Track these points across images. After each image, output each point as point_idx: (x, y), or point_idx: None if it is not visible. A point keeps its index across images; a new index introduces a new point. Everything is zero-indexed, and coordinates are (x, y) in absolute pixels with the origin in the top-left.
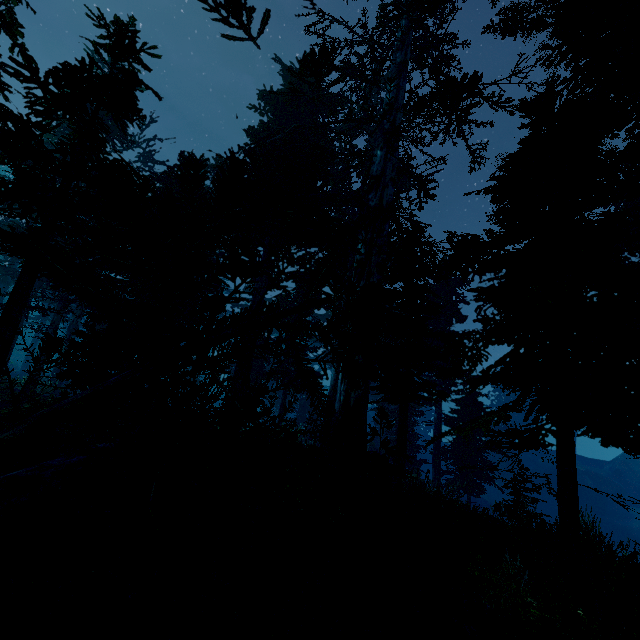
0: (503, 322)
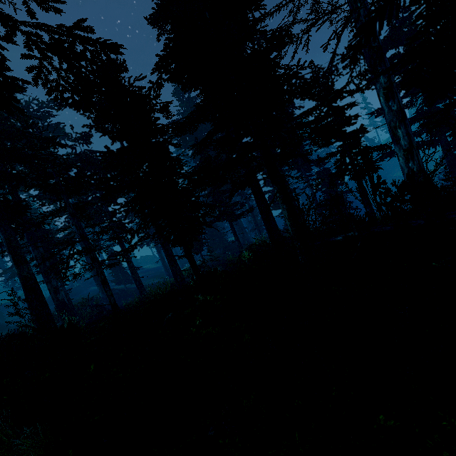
0: None
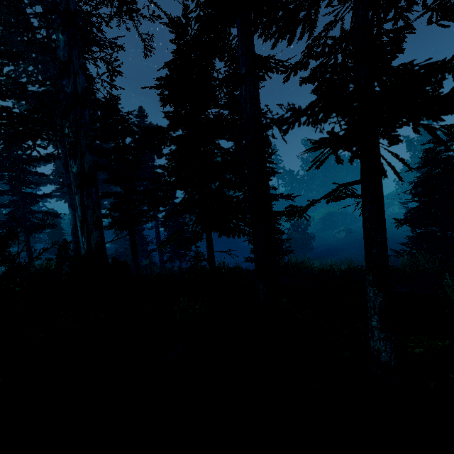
0: (176, 181)
